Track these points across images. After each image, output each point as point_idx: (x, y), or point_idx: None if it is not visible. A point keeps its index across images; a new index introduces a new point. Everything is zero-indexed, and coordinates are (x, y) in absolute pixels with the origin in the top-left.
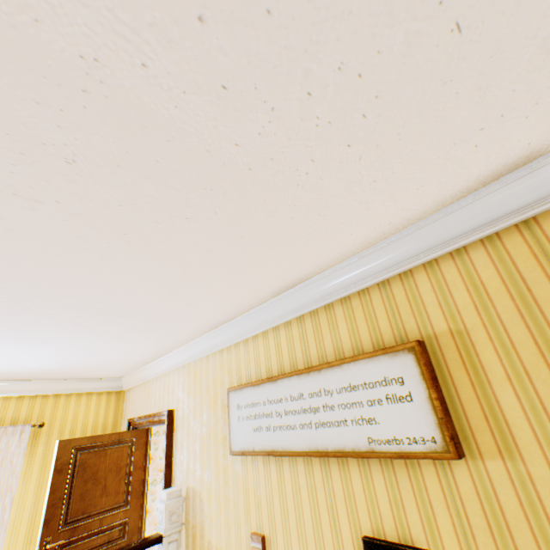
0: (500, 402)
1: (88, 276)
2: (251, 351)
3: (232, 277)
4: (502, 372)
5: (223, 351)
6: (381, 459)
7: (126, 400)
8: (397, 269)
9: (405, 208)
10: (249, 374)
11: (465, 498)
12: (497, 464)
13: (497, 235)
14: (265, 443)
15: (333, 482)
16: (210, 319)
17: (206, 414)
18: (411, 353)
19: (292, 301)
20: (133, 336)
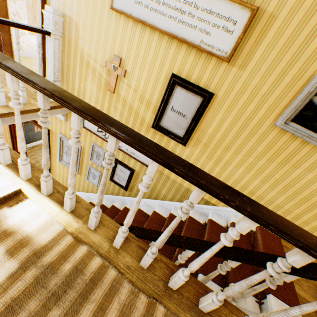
0: (256, 53)
1: None
2: None
3: None
4: (267, 43)
5: None
6: (197, 52)
7: None
8: None
9: None
10: None
11: (217, 75)
12: (235, 70)
13: None
14: (141, 15)
15: (170, 51)
16: None
17: None
18: (250, 13)
19: None
20: None
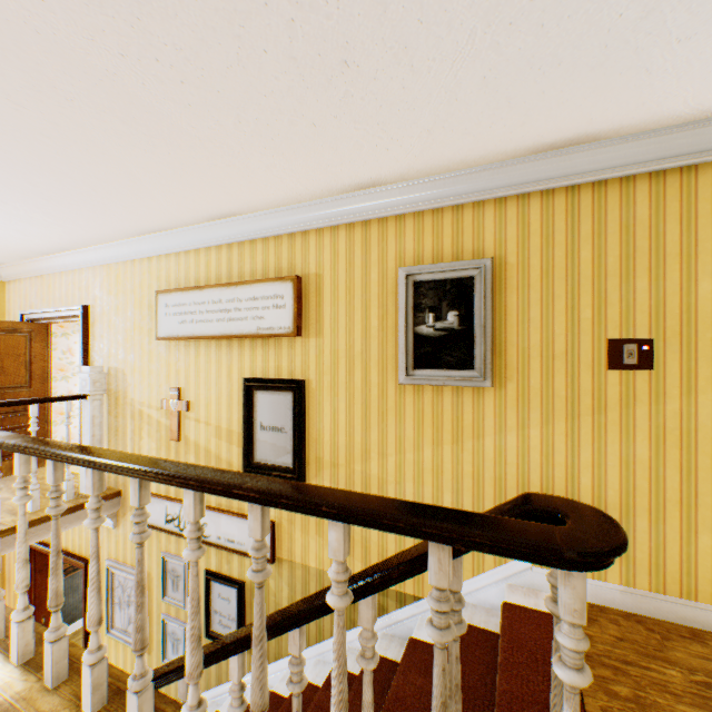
0: (324, 313)
1: (32, 160)
2: (183, 264)
3: (174, 196)
4: (330, 299)
5: (152, 258)
6: (264, 340)
7: (10, 293)
8: (301, 228)
9: (309, 189)
10: (179, 283)
11: (297, 355)
12: (314, 340)
13: (354, 225)
14: (189, 331)
15: (234, 354)
16: (142, 225)
17: (131, 312)
18: (292, 283)
19: (226, 229)
20: (46, 221)
